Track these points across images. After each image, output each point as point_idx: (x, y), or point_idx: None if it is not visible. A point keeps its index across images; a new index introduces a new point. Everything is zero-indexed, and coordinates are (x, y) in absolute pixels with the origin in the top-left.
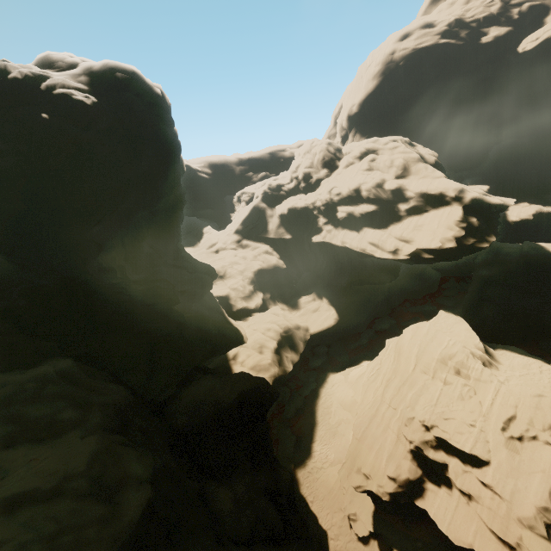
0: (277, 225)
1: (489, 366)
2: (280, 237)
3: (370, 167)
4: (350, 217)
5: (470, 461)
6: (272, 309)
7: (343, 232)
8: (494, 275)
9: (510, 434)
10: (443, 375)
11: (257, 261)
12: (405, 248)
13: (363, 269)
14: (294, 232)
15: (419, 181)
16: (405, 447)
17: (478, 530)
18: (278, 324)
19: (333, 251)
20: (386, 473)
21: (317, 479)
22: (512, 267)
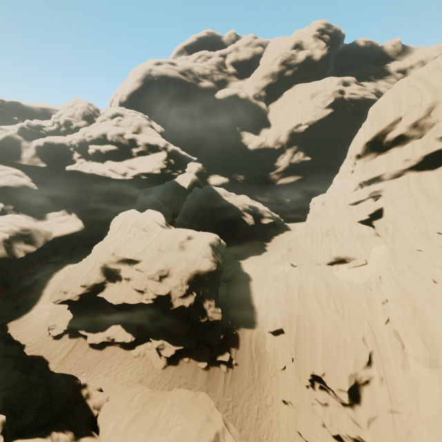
0: (32, 155)
1: (163, 227)
2: (34, 164)
3: (118, 124)
4: (98, 153)
5: (134, 263)
6: (11, 214)
7: (92, 163)
8: (191, 203)
9: (159, 248)
10: (134, 231)
11: (3, 179)
12: (131, 172)
13: (109, 194)
14: (50, 162)
15: (146, 136)
16: (97, 267)
17: (129, 293)
18: (15, 224)
19: (84, 179)
20: (80, 285)
21: (29, 322)
22: (199, 197)
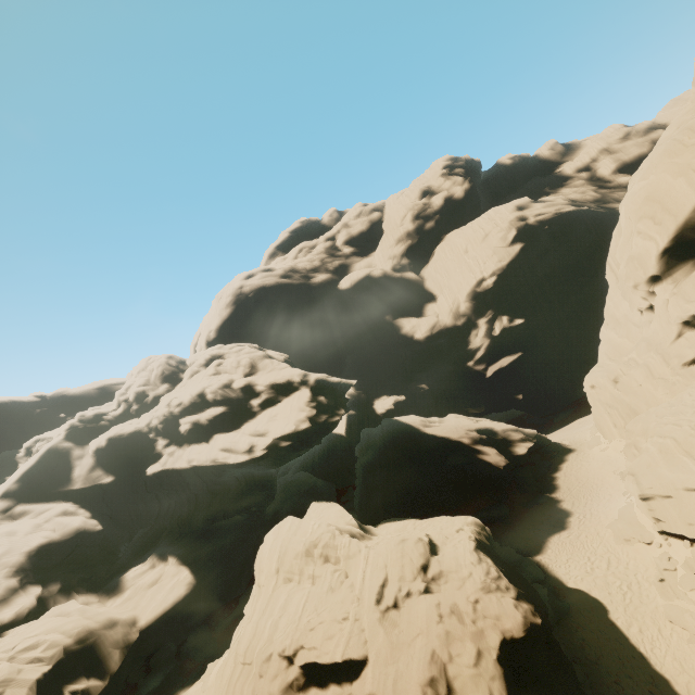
0: (90, 468)
1: (361, 538)
2: (94, 483)
3: (217, 371)
4: (197, 427)
5: (348, 676)
6: (56, 607)
7: (190, 448)
8: (371, 459)
9: (385, 604)
10: (310, 571)
11: (41, 531)
12: (260, 442)
13: (227, 494)
14: (120, 470)
15: (268, 374)
16: None
17: None
18: (64, 630)
19: (180, 480)
20: None
21: None
22: (381, 445)
